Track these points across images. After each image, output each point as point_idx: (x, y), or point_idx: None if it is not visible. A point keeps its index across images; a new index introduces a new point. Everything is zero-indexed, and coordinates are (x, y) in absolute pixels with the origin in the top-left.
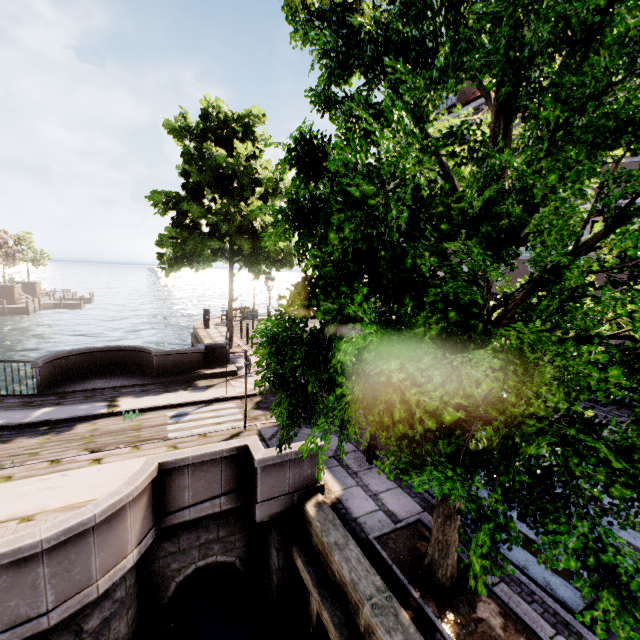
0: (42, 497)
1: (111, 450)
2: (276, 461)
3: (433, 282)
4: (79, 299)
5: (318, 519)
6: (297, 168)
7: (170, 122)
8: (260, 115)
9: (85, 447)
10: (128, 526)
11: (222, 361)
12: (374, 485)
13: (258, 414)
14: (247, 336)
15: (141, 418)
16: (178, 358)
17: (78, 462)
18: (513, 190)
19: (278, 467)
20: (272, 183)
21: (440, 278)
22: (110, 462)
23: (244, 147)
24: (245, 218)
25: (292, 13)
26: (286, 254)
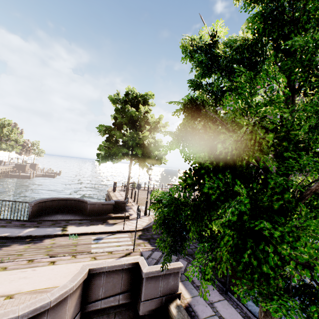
0: (20, 283)
1: (61, 256)
2: (154, 274)
3: (269, 175)
4: (54, 173)
5: (178, 318)
6: (187, 113)
7: (111, 96)
8: (152, 95)
9: (47, 253)
10: (67, 310)
11: (122, 210)
12: (210, 296)
13: (140, 242)
14: (134, 197)
15: (78, 239)
16: (100, 206)
17: (42, 262)
18: (314, 127)
19: (155, 278)
20: (155, 124)
21: (261, 173)
22: (59, 264)
23: (144, 108)
24: (141, 139)
25: (184, 48)
26: (158, 157)
